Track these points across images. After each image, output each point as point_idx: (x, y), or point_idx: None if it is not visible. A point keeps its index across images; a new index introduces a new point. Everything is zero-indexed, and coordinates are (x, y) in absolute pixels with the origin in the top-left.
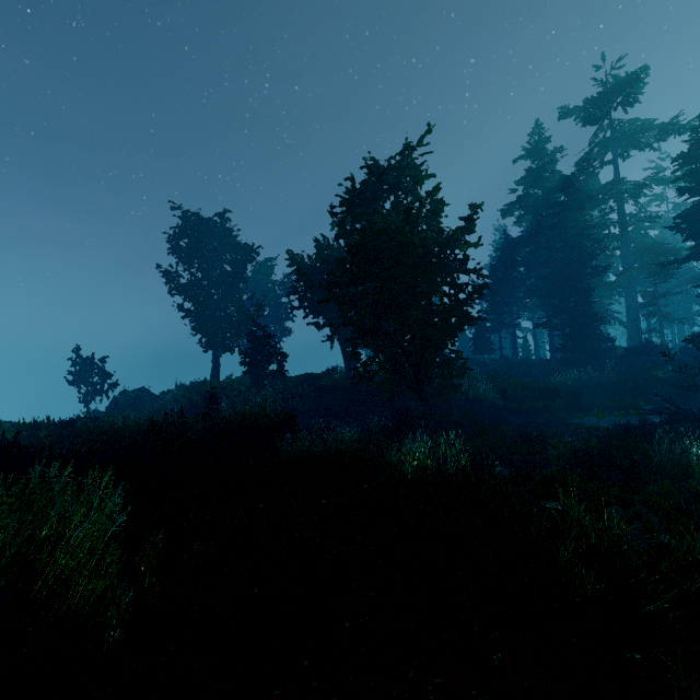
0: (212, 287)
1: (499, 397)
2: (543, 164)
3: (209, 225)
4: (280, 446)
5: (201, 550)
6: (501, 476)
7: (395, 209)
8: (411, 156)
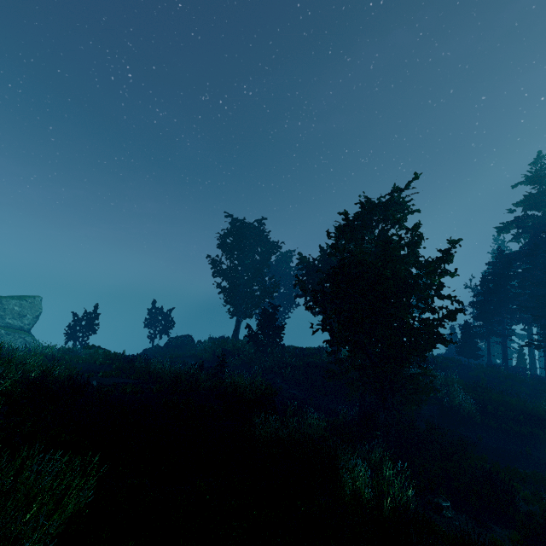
0: (244, 271)
1: (477, 410)
2: (543, 190)
3: (249, 228)
4: (258, 419)
5: (136, 545)
6: (433, 541)
7: (381, 236)
8: (399, 195)
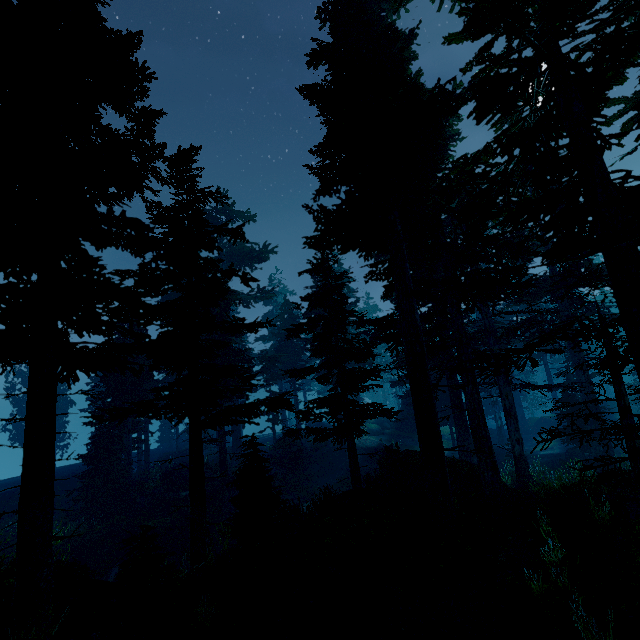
0: None
1: None
2: None
3: None
4: None
5: None
6: None
7: None
8: None
